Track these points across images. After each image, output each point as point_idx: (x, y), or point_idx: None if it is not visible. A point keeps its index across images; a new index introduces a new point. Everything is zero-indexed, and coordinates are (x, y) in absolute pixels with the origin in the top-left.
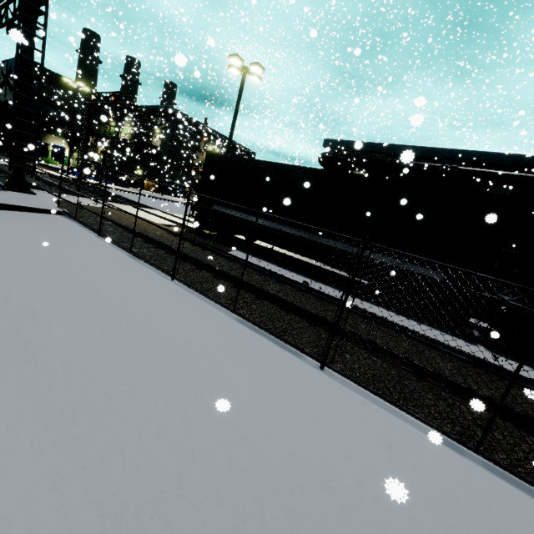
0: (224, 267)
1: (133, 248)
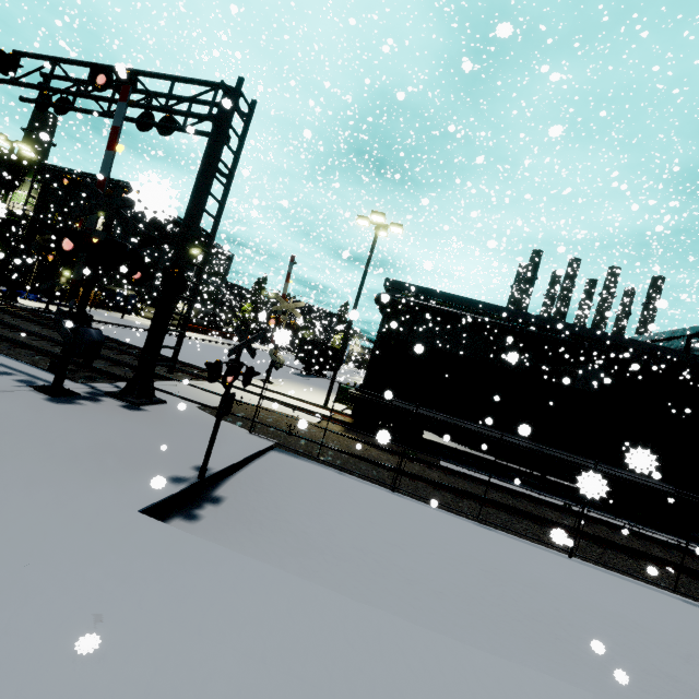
0: (520, 507)
1: (454, 507)
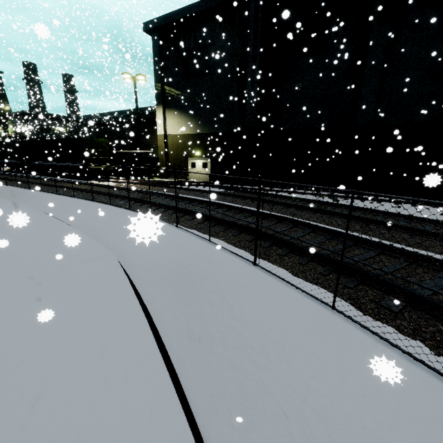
0: None
1: None
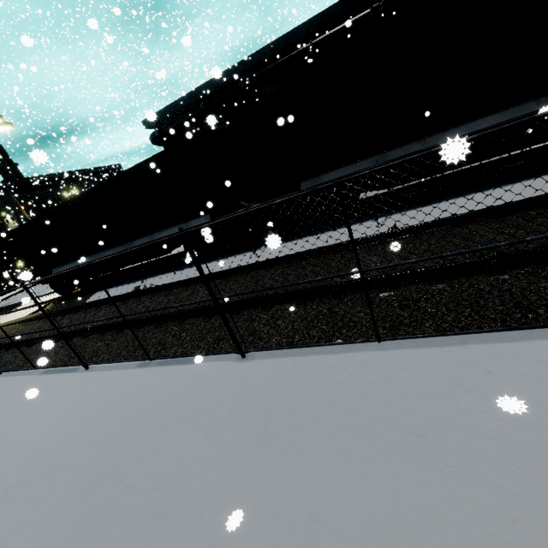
0: (63, 325)
1: None
